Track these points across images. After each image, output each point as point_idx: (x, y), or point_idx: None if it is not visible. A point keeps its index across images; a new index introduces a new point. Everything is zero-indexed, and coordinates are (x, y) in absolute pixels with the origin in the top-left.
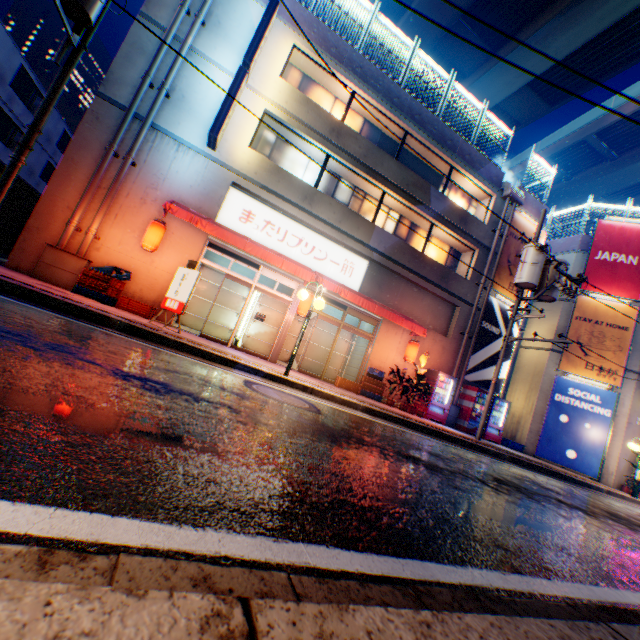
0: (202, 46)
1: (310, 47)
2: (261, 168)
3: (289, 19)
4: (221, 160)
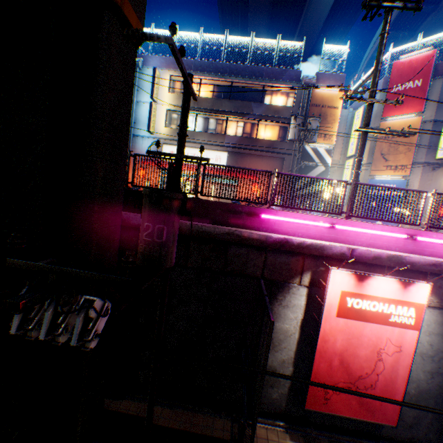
0: (140, 99)
1: (176, 73)
2: (171, 133)
3: (165, 67)
4: (157, 137)
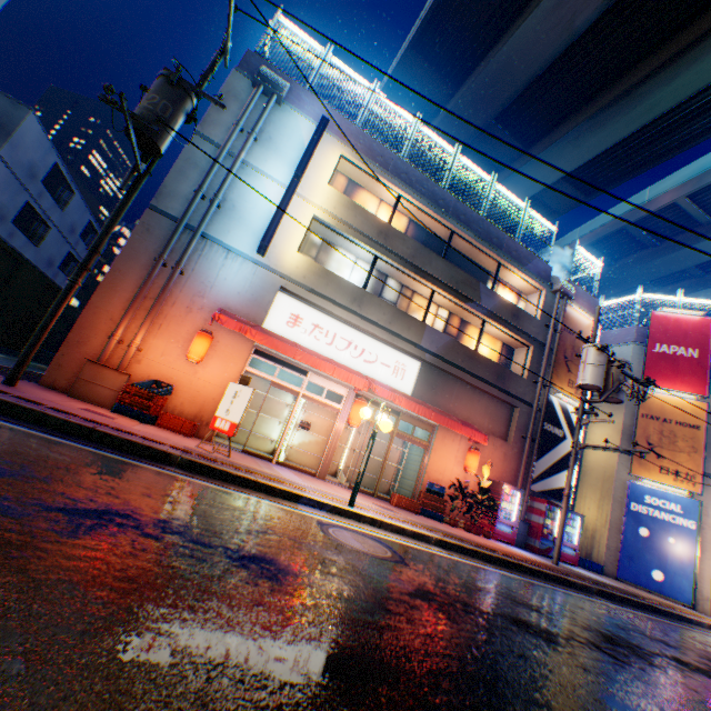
0: (253, 159)
1: (357, 156)
2: (310, 272)
3: (336, 132)
4: (270, 265)
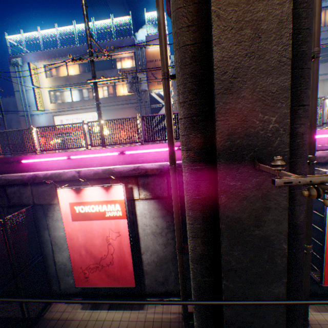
0: (28, 87)
1: (47, 62)
2: (56, 107)
3: (39, 60)
4: (47, 112)
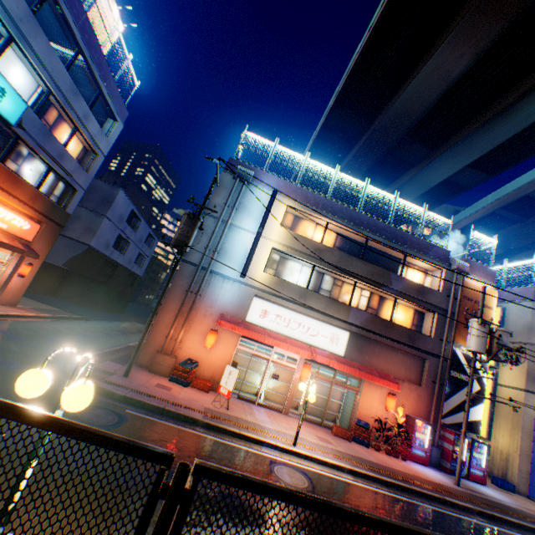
0: (235, 221)
1: (297, 204)
2: (271, 282)
3: (283, 192)
4: (247, 282)
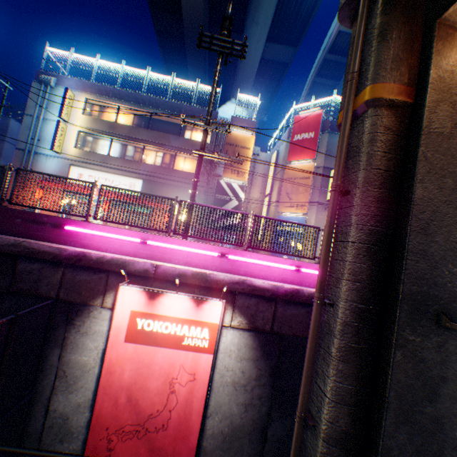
0: (49, 116)
1: (93, 97)
2: (81, 155)
3: (82, 89)
4: (64, 157)
